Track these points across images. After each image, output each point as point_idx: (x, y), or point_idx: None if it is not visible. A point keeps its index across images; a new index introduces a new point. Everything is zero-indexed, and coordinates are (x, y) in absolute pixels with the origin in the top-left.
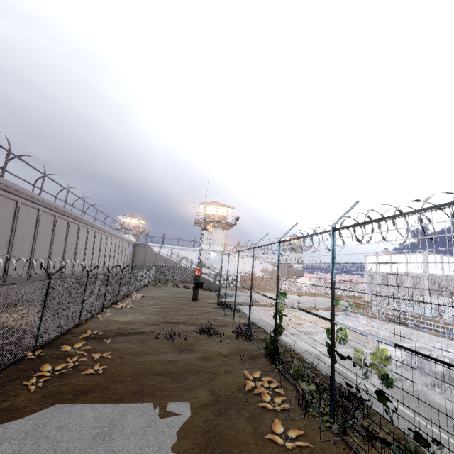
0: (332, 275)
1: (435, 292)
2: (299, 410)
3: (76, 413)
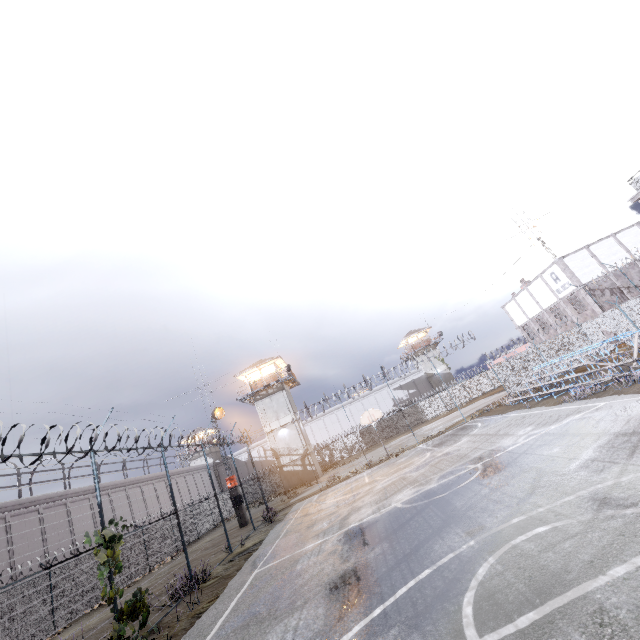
0: None
1: (613, 305)
2: None
3: None
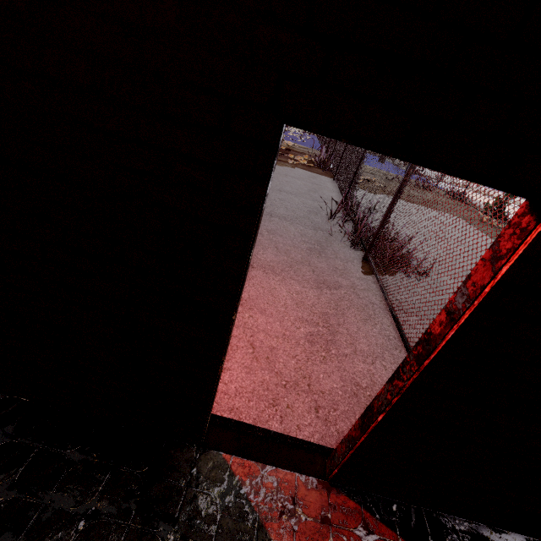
0: None
1: None
2: None
3: None
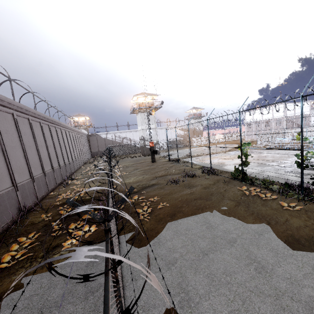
0: (302, 124)
1: (289, 127)
2: (279, 197)
3: (183, 223)
